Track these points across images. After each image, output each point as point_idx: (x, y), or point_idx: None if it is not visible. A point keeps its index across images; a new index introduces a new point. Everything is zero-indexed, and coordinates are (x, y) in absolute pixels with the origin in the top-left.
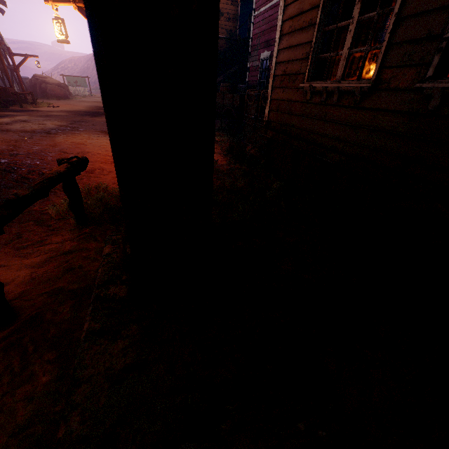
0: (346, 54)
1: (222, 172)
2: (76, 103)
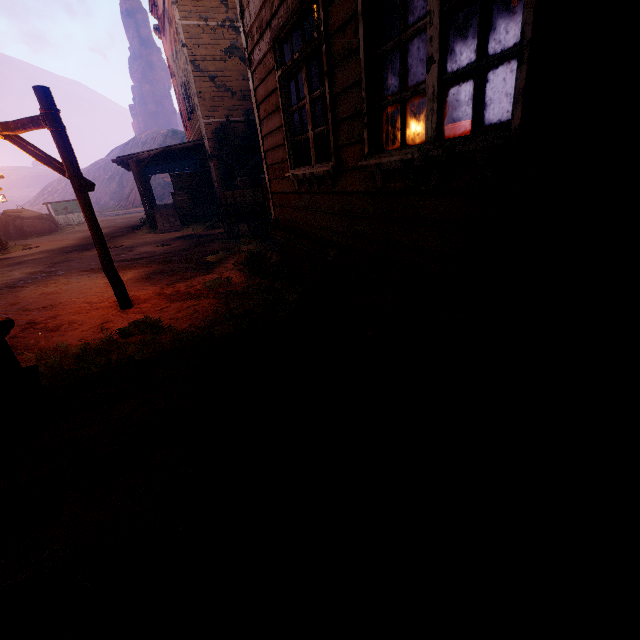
0: (312, 135)
1: (234, 294)
2: (64, 237)
